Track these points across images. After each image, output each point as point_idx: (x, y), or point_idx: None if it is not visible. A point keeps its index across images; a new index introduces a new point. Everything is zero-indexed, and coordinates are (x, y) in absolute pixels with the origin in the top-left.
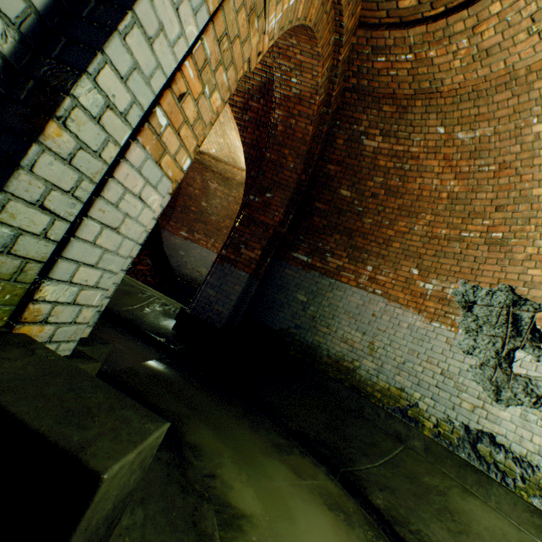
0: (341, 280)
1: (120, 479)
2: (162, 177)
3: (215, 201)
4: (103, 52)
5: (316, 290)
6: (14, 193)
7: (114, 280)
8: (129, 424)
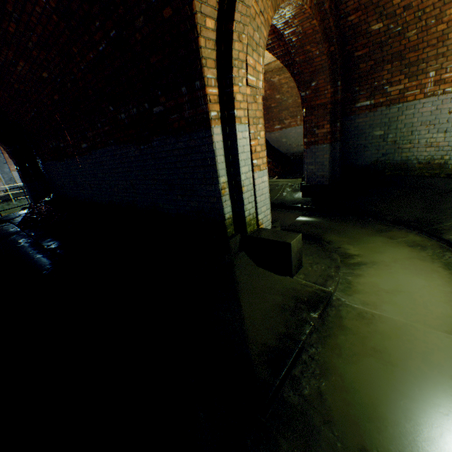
0: (407, 101)
1: (295, 244)
2: (263, 172)
3: (283, 88)
4: (240, 167)
5: (387, 121)
6: (245, 204)
7: (269, 205)
8: (292, 236)
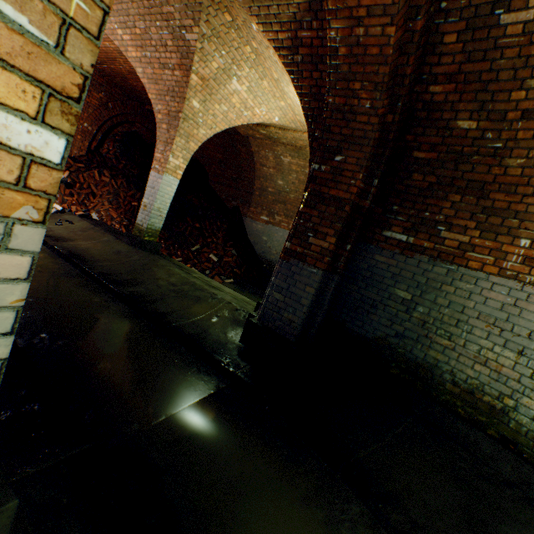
0: (468, 266)
1: None
2: None
3: (291, 176)
4: None
5: (424, 282)
6: None
7: None
8: None
